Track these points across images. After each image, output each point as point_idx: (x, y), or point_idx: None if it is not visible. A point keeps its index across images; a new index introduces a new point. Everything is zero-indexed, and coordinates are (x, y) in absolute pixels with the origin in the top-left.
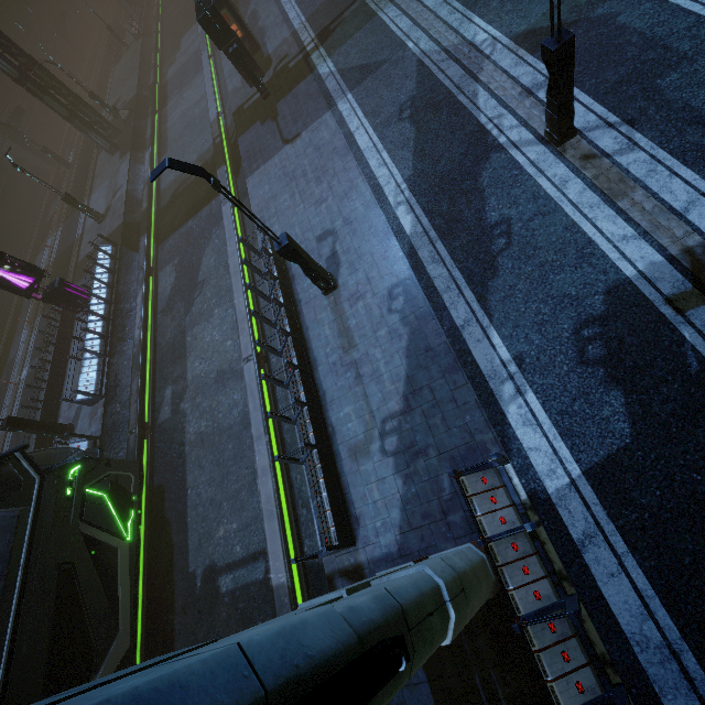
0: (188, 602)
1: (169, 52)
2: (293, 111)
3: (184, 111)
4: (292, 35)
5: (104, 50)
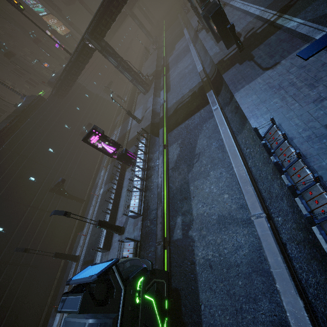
0: None
1: (169, 52)
2: (268, 52)
3: (179, 72)
4: (255, 18)
5: (140, 58)
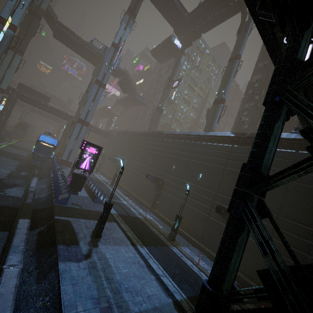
0: (22, 161)
1: None
2: None
3: None
4: None
5: None
